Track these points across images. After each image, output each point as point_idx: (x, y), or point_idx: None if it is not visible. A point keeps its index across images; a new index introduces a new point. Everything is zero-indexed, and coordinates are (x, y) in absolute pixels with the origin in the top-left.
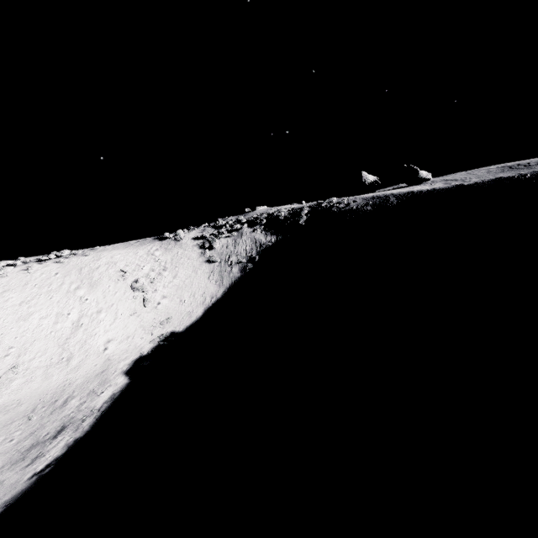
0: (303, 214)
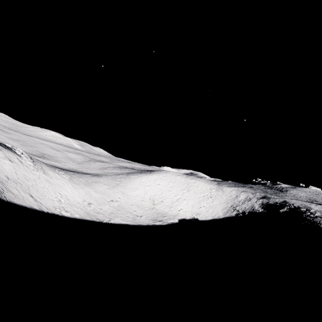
0: (285, 207)
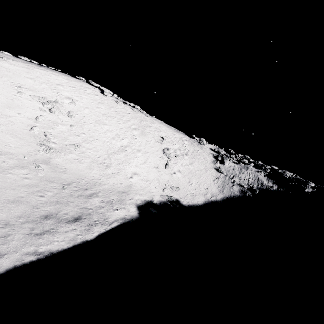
0: (308, 185)
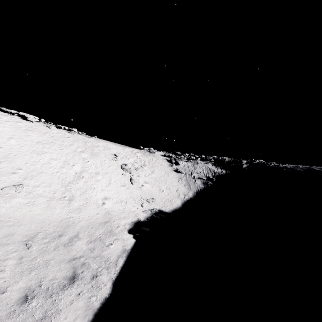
0: (243, 163)
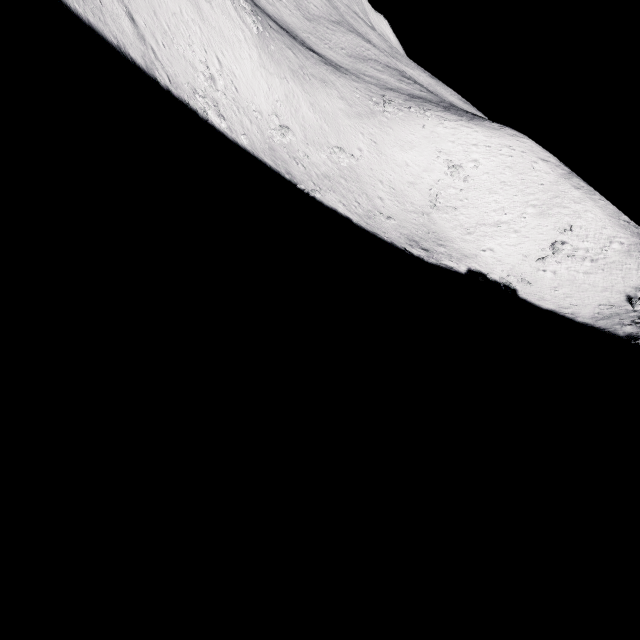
0: None
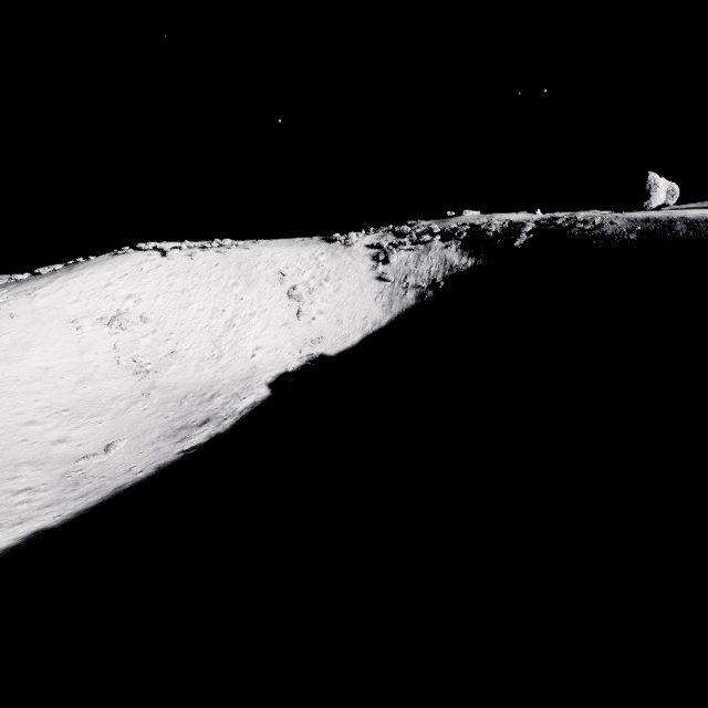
0: (522, 233)
